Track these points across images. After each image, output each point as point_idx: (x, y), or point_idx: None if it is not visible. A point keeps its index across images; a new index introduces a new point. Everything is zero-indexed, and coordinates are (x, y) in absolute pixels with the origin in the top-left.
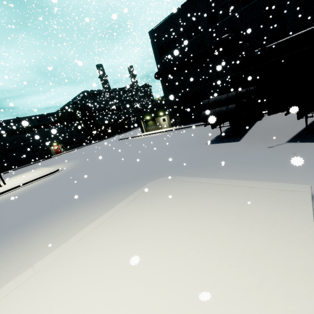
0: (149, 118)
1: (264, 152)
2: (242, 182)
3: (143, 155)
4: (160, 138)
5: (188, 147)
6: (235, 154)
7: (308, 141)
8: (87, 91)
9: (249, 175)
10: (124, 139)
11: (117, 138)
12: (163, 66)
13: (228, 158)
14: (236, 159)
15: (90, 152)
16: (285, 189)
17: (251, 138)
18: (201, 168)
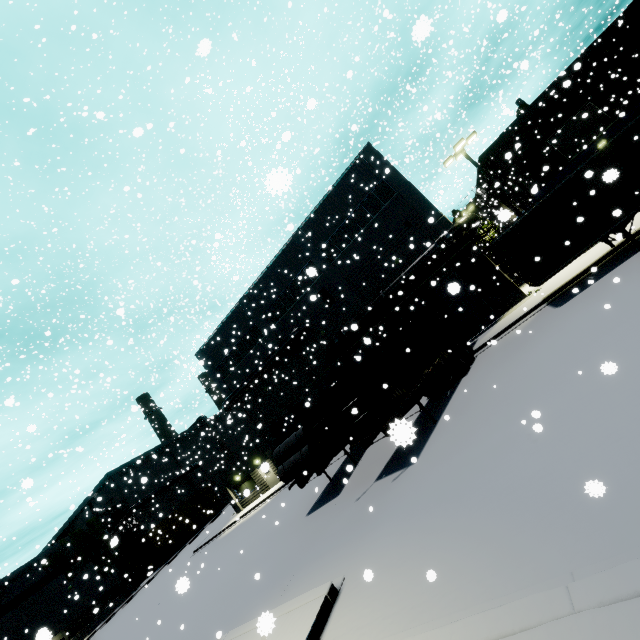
0: (240, 478)
1: (347, 515)
2: (285, 605)
3: (216, 589)
4: (260, 518)
5: (282, 534)
6: (321, 532)
7: (391, 471)
8: (115, 470)
9: (312, 578)
10: (204, 545)
11: (194, 547)
12: (232, 389)
13: (312, 545)
14: (317, 544)
15: (127, 626)
16: (311, 599)
17: (353, 481)
18: (275, 586)
